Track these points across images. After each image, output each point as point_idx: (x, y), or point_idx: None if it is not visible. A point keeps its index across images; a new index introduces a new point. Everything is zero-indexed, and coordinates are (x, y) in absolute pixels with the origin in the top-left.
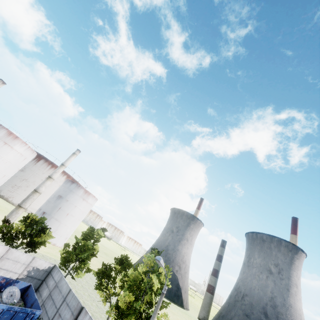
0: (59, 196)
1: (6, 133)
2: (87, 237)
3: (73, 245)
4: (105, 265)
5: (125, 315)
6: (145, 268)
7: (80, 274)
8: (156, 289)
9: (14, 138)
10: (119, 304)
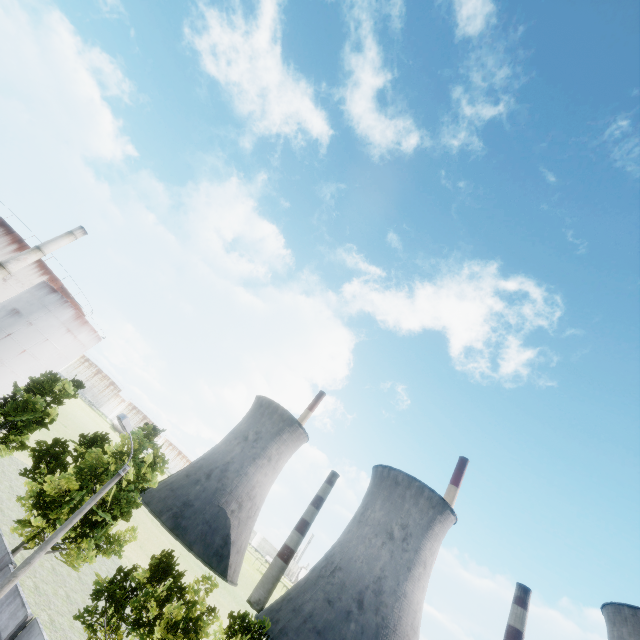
0: (15, 310)
1: None
2: (37, 387)
3: (5, 398)
4: (55, 441)
5: (48, 503)
6: (120, 449)
7: (1, 449)
8: (127, 483)
9: None
10: (45, 488)
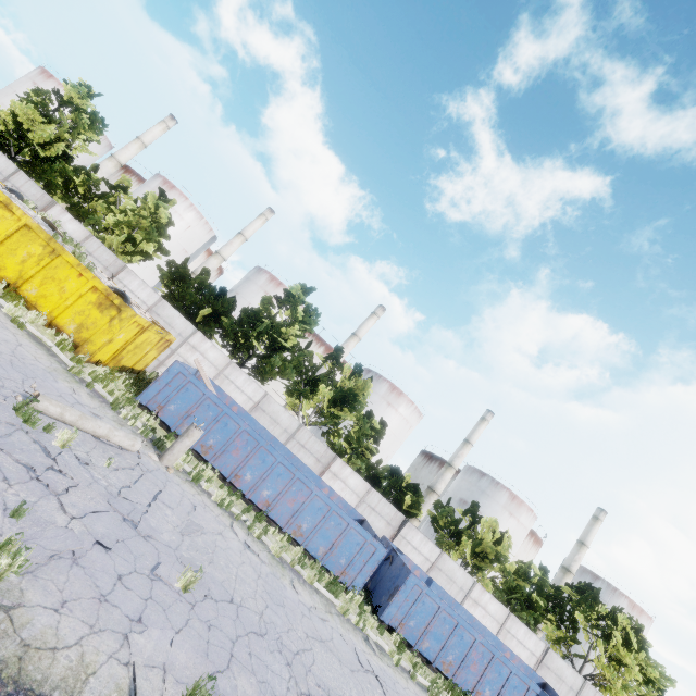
0: None
1: (509, 497)
2: None
3: None
4: None
5: None
6: None
7: None
8: None
9: (518, 503)
10: None
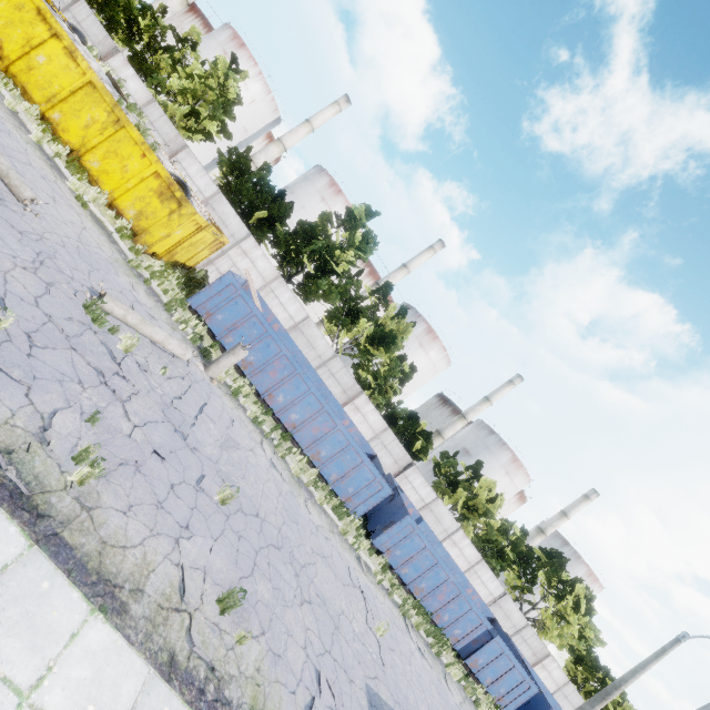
0: None
1: (510, 458)
2: None
3: None
4: None
5: None
6: None
7: None
8: None
9: (517, 466)
10: None
